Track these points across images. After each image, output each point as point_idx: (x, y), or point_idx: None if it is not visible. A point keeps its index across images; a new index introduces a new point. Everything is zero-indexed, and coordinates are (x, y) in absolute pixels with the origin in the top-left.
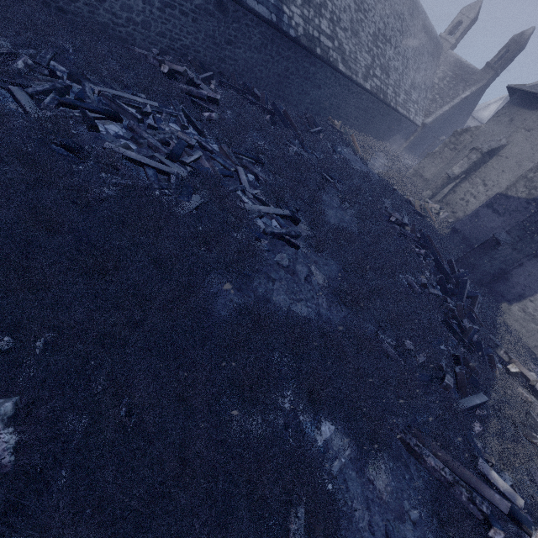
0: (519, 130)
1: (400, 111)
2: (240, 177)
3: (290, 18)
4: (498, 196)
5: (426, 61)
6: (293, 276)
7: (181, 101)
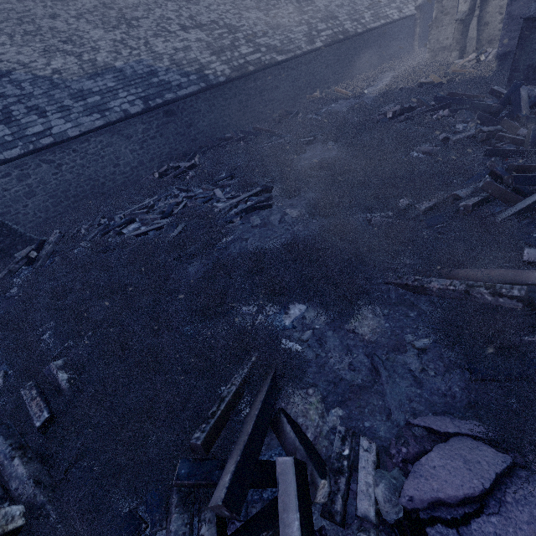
0: None
1: (375, 26)
2: (216, 195)
3: (214, 73)
4: None
5: None
6: (266, 226)
7: (173, 183)
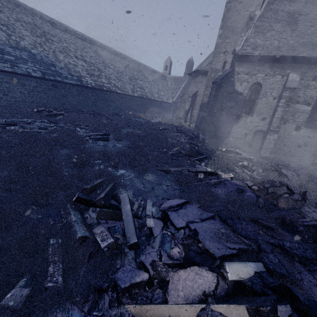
0: (198, 84)
1: (158, 100)
2: (77, 129)
3: (86, 82)
4: (201, 105)
5: (160, 81)
6: (106, 146)
7: (46, 118)
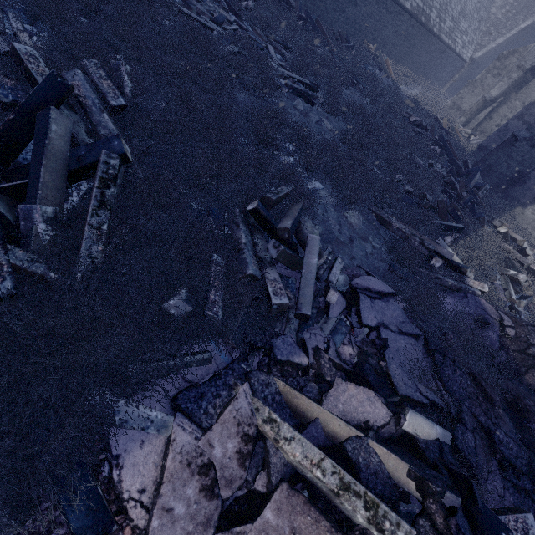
0: None
1: (444, 40)
2: (269, 50)
3: None
4: (531, 106)
5: None
6: (306, 117)
7: None
